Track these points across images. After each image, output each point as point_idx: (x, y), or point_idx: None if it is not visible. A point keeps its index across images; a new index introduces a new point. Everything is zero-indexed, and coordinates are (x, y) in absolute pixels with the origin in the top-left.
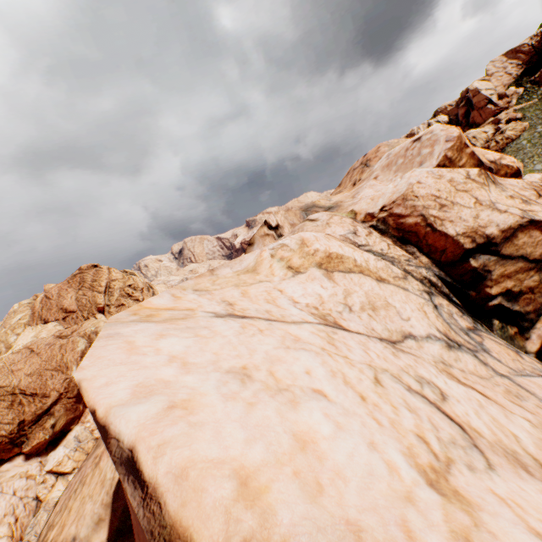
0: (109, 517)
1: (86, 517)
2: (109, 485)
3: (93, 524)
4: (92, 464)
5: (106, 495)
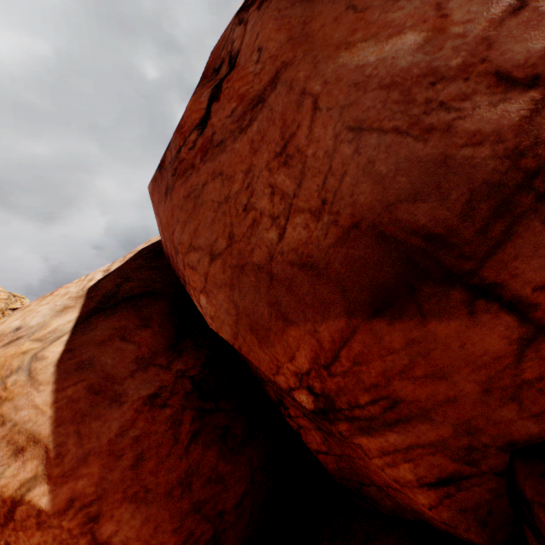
0: (82, 304)
1: (42, 310)
2: (78, 290)
3: (54, 313)
4: (37, 299)
5: (75, 293)
